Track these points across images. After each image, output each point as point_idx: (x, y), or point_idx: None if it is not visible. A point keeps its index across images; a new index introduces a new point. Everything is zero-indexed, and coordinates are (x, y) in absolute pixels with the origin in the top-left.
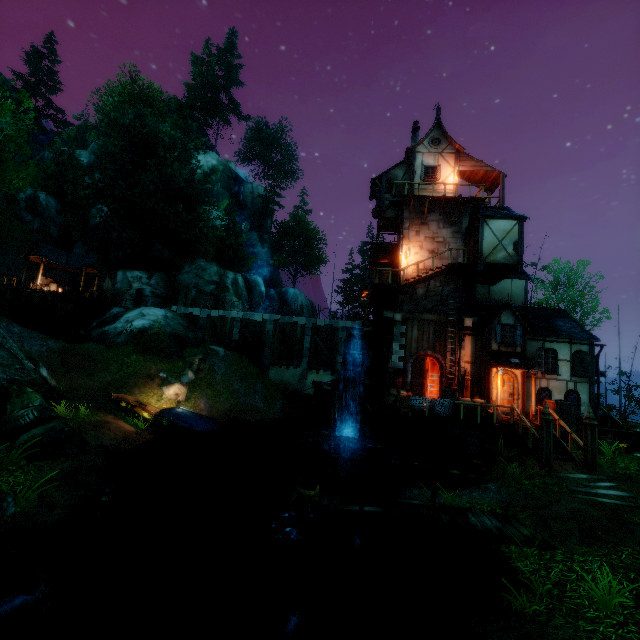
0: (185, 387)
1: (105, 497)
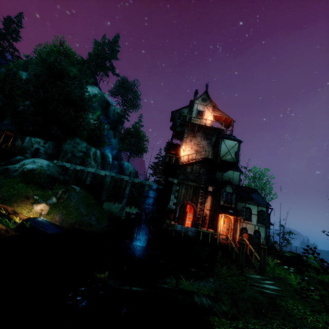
0: (48, 206)
1: None
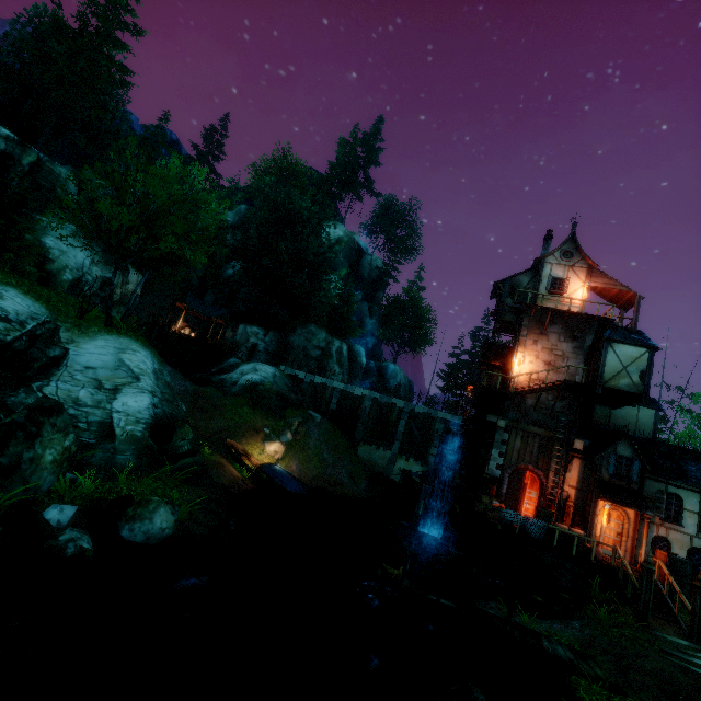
0: (284, 446)
1: (233, 527)
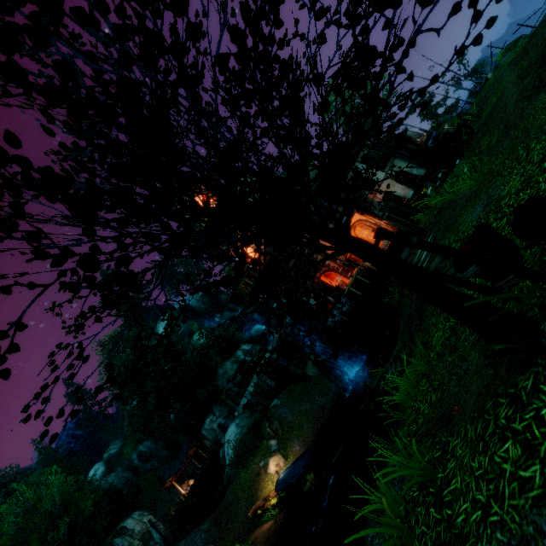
0: (275, 455)
1: None
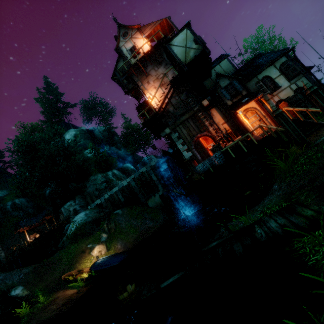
0: (102, 245)
1: None
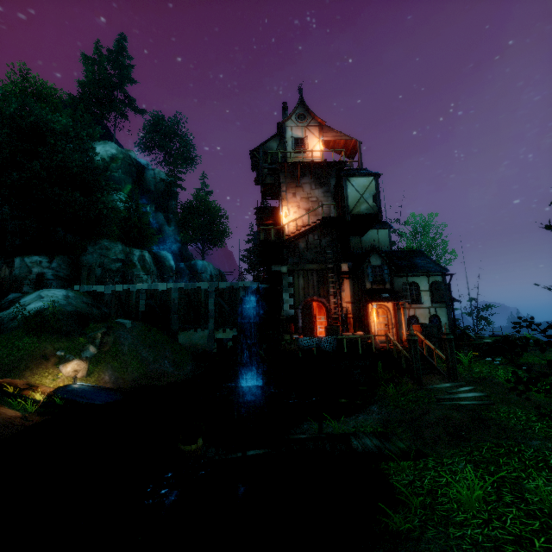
0: (85, 362)
1: None
